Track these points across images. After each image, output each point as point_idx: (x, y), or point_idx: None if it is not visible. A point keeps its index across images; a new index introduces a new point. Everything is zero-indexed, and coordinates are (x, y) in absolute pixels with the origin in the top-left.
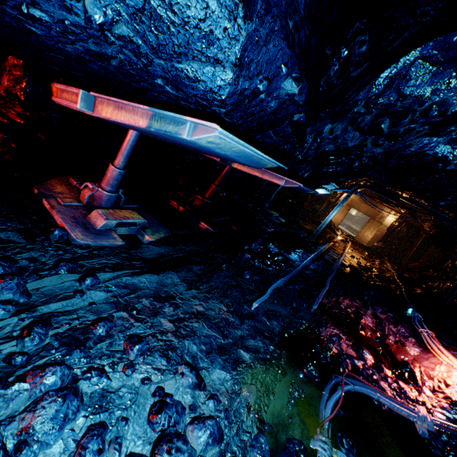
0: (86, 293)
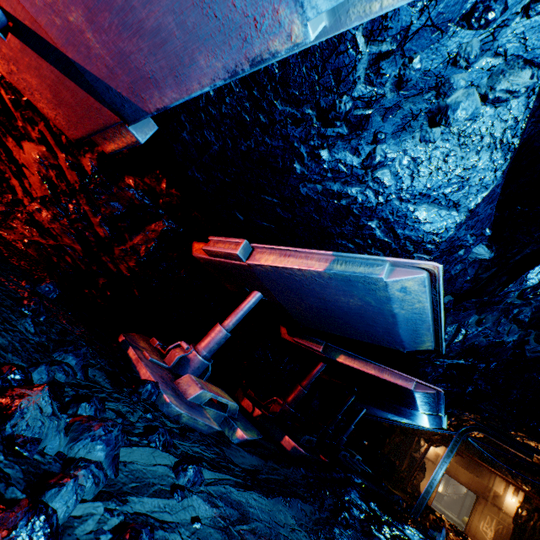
0: (186, 495)
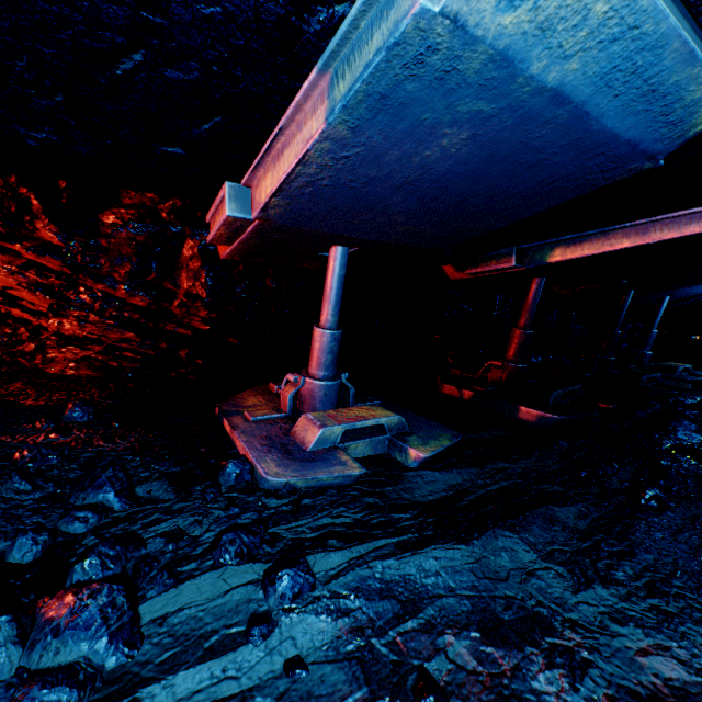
0: (277, 625)
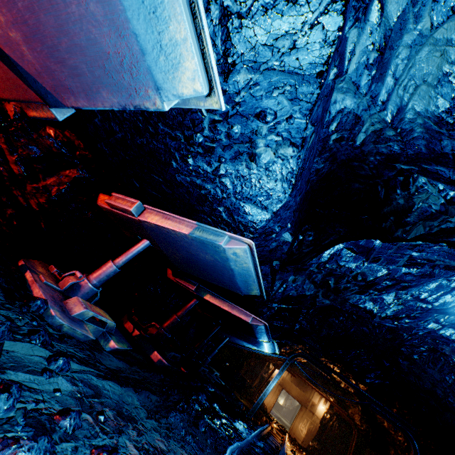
0: (53, 376)
